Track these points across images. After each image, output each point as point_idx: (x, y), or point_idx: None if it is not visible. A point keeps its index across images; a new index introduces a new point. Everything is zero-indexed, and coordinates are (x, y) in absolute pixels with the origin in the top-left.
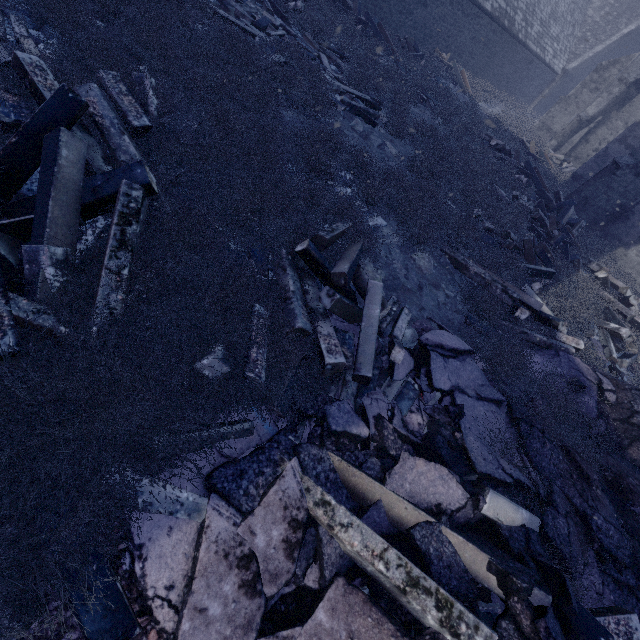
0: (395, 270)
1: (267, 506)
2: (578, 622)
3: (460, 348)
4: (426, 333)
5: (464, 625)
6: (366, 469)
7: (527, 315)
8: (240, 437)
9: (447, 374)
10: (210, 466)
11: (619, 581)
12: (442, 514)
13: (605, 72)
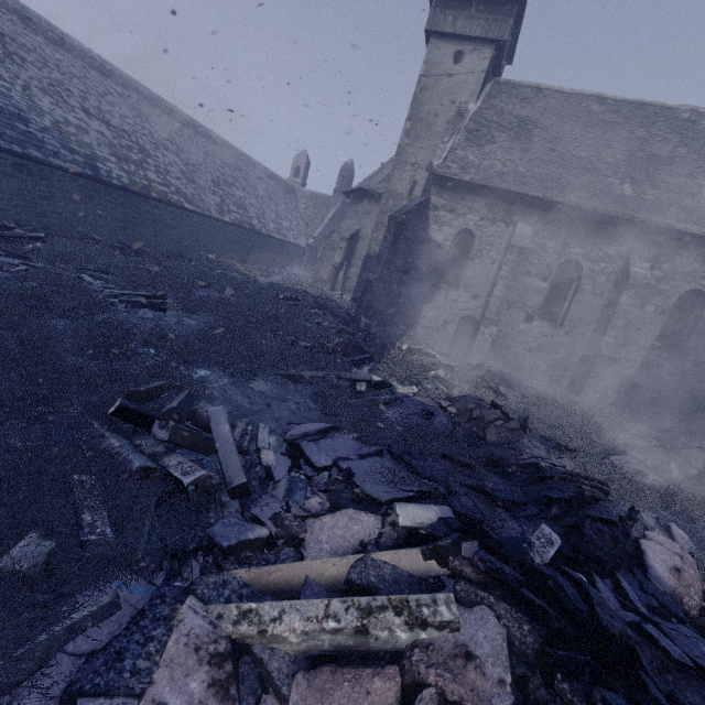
0: (237, 401)
1: (170, 662)
2: (507, 549)
3: (323, 427)
4: (289, 432)
5: (425, 608)
6: (281, 563)
7: (365, 385)
8: (103, 620)
9: (324, 452)
10: (65, 679)
11: (528, 516)
12: (367, 545)
13: (331, 238)
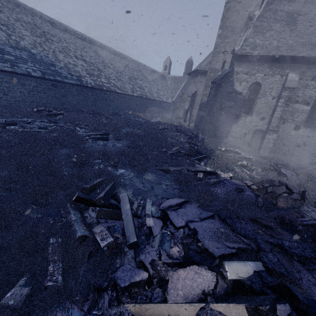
0: (137, 186)
1: None
2: (313, 310)
3: (179, 202)
4: (161, 204)
5: None
6: (154, 300)
7: (202, 174)
8: None
9: (180, 217)
10: None
11: None
12: (207, 296)
13: (183, 96)
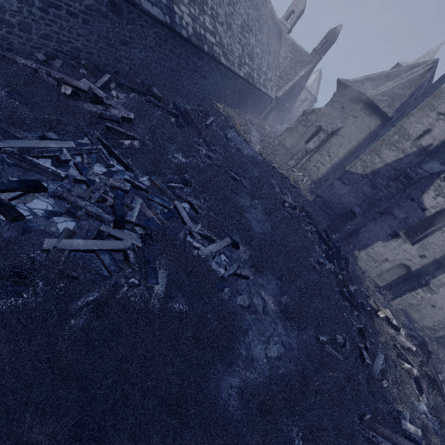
0: None
1: None
2: None
3: None
4: None
5: None
6: None
7: None
8: None
9: None
10: None
11: None
12: None
13: (309, 116)
